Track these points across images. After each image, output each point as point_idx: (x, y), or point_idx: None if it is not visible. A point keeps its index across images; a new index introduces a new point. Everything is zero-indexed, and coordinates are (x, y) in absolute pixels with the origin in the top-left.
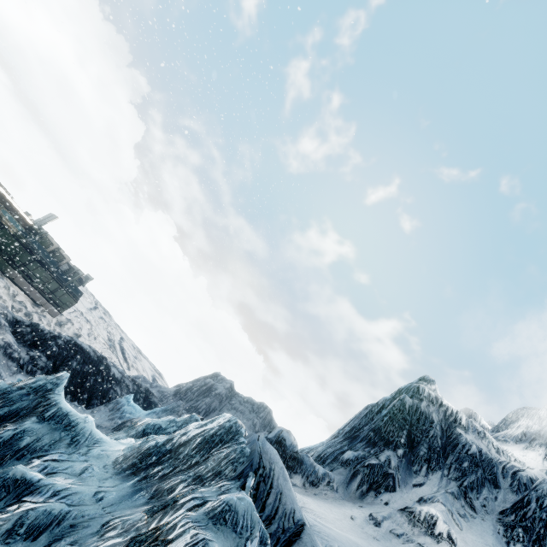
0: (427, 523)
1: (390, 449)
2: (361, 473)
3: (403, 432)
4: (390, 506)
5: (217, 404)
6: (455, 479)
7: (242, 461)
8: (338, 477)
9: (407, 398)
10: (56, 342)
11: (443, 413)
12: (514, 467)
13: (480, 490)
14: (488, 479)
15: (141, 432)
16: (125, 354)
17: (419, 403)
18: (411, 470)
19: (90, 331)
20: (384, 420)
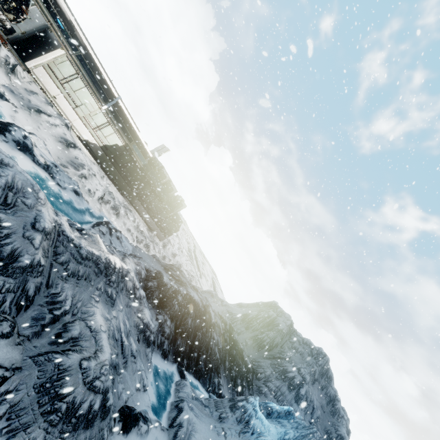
0: None
1: None
2: None
3: None
4: None
5: (279, 340)
6: None
7: None
8: None
9: None
10: (177, 299)
11: None
12: None
13: None
14: None
15: None
16: (197, 262)
17: None
18: None
19: (178, 245)
20: None
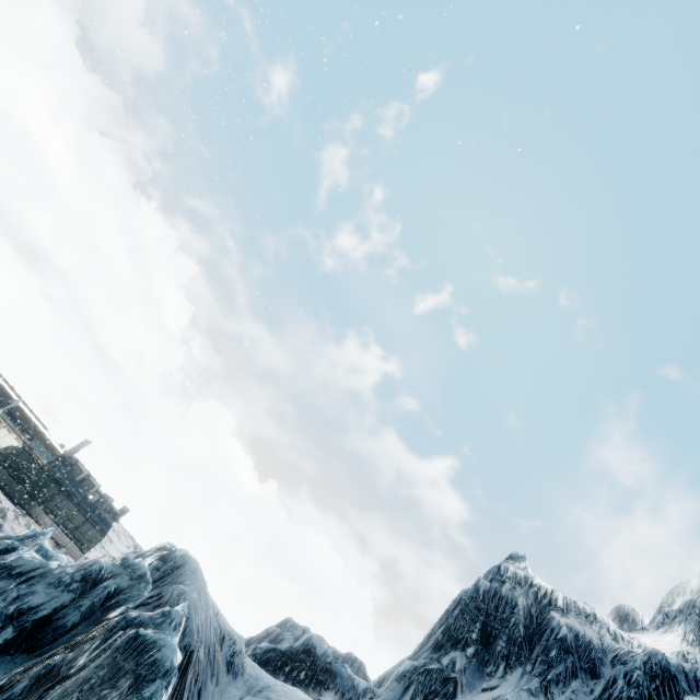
0: None
1: (458, 649)
2: (415, 682)
3: (476, 625)
4: None
5: None
6: (539, 674)
7: (158, 557)
8: (388, 693)
9: (481, 581)
10: None
11: (533, 595)
12: (631, 653)
13: (569, 682)
14: (584, 668)
15: None
16: None
17: (499, 587)
18: (483, 672)
19: None
20: (454, 615)
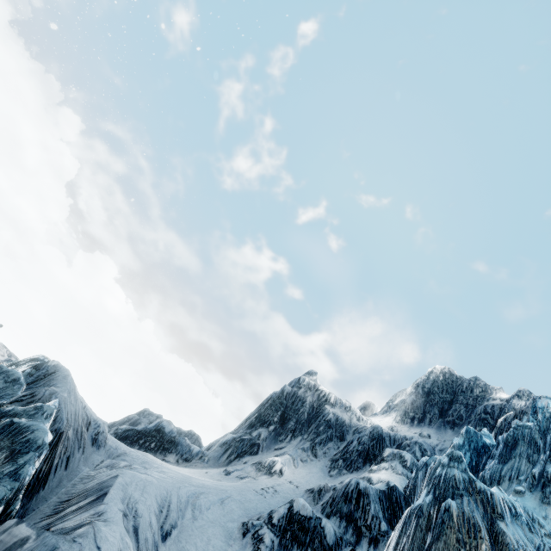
0: (269, 467)
1: (264, 427)
2: (233, 446)
3: (278, 413)
4: (247, 464)
5: None
6: (311, 440)
7: (31, 366)
8: (213, 453)
9: (286, 387)
10: None
11: (317, 395)
12: (365, 427)
13: (327, 443)
14: (337, 436)
15: None
16: None
17: (297, 390)
18: (278, 439)
19: None
20: (265, 407)
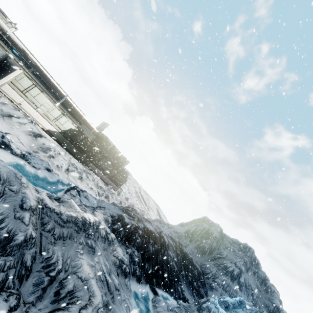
0: None
1: None
2: None
3: None
4: None
5: (215, 244)
6: None
7: None
8: None
9: None
10: (138, 233)
11: None
12: None
13: None
14: None
15: None
16: (144, 199)
17: None
18: None
19: (128, 190)
20: None
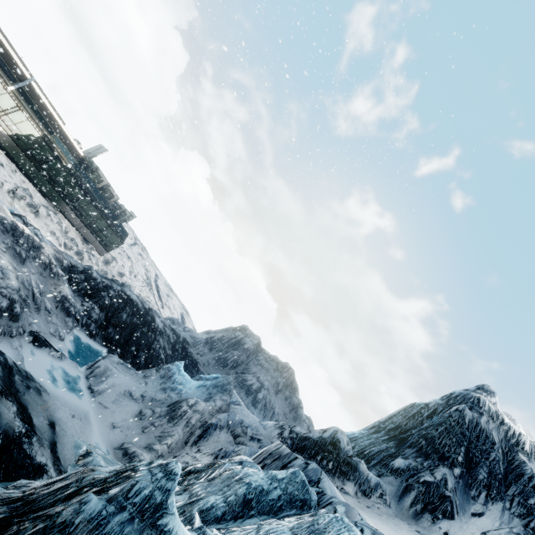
0: None
1: (445, 465)
2: (416, 489)
3: (461, 449)
4: None
5: (244, 358)
6: (518, 515)
7: None
8: (389, 488)
9: (467, 411)
10: (108, 292)
11: (504, 432)
12: None
13: None
14: None
15: (241, 499)
16: (159, 292)
17: (478, 418)
18: (468, 495)
19: (131, 268)
20: (438, 430)
